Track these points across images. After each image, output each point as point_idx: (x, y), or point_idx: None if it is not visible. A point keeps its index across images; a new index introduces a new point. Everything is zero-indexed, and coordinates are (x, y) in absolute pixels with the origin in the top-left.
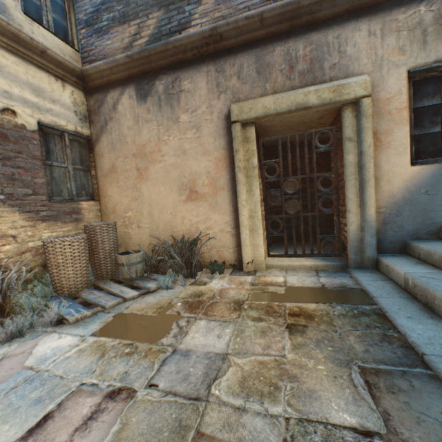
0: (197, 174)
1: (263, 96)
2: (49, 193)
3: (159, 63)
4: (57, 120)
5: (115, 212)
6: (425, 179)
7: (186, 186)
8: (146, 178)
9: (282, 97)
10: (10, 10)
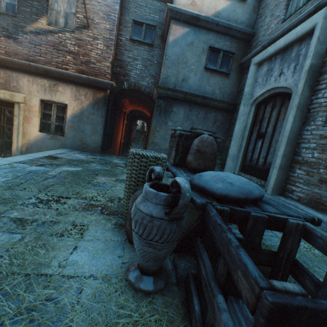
0: None
1: None
2: None
3: None
4: None
5: None
6: (41, 138)
7: None
8: None
9: None
10: None
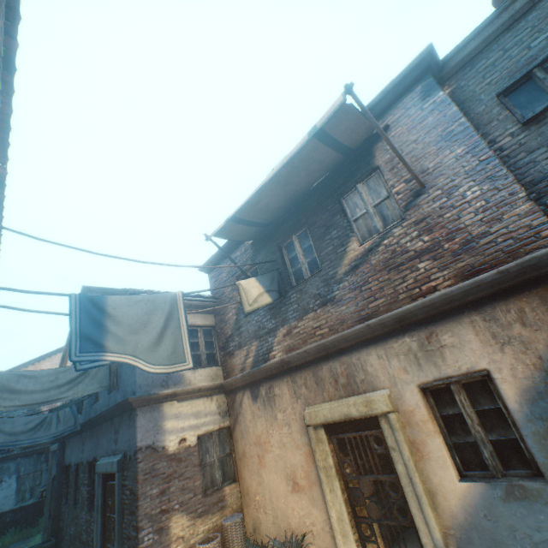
0: (295, 465)
1: (324, 401)
2: (204, 488)
3: (259, 376)
4: (208, 427)
5: (249, 493)
6: (477, 499)
7: (289, 476)
8: (264, 464)
9: (333, 407)
10: (185, 374)
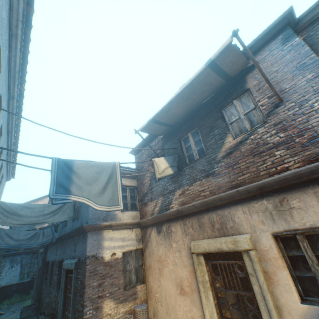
0: (182, 277)
1: (204, 238)
2: (124, 285)
3: (162, 219)
4: (129, 247)
5: (151, 291)
6: (315, 318)
7: (178, 284)
8: (162, 274)
9: (210, 243)
10: (117, 214)
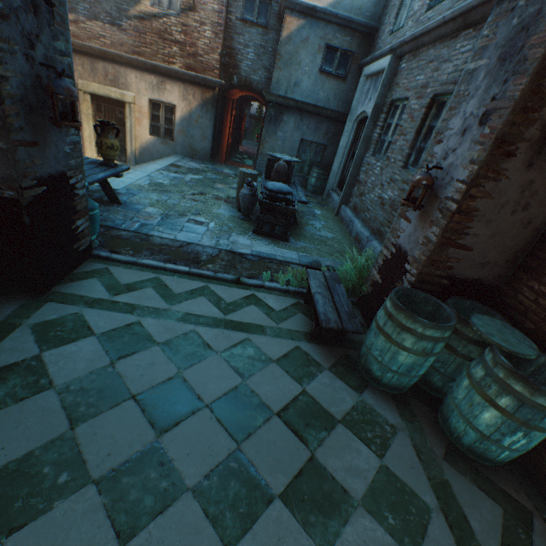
0: None
1: (95, 83)
2: None
3: None
4: None
5: None
6: (152, 142)
7: None
8: None
9: (102, 89)
10: None
